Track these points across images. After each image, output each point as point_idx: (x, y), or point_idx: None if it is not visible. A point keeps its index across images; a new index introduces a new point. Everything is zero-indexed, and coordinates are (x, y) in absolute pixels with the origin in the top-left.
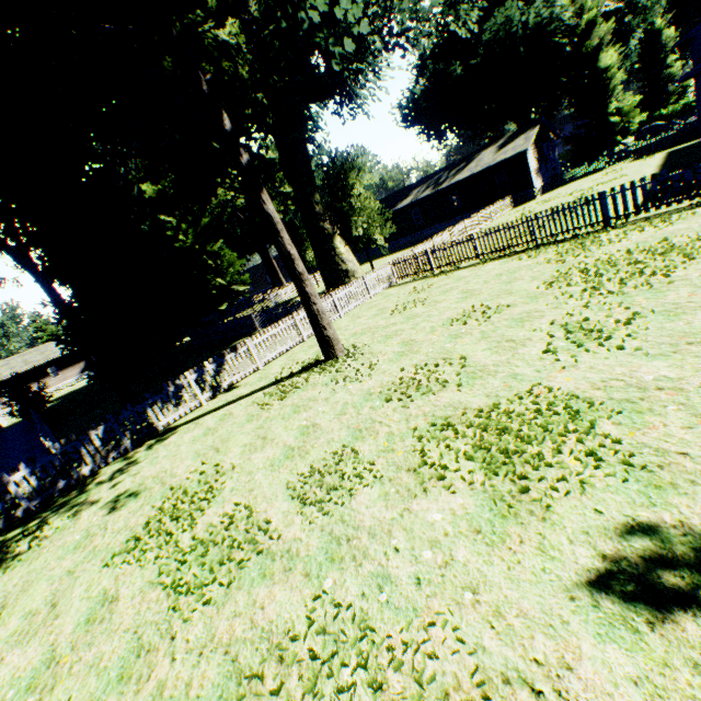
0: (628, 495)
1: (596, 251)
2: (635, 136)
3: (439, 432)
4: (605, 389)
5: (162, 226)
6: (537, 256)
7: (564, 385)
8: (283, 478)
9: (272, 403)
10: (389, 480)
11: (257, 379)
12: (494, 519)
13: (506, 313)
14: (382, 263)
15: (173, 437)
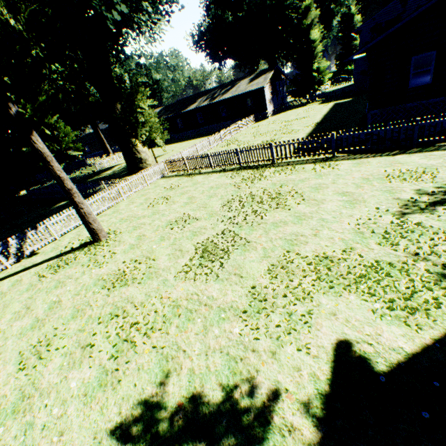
0: (151, 375)
1: (256, 184)
2: (331, 82)
3: (111, 320)
4: (189, 300)
5: None
6: (235, 177)
7: (178, 293)
8: (21, 345)
9: (47, 276)
10: (70, 354)
11: (51, 249)
12: (96, 387)
13: (193, 225)
14: (173, 149)
15: None
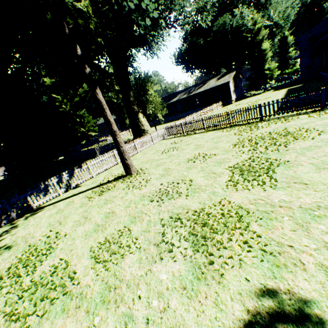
0: (263, 270)
1: (256, 131)
2: (275, 80)
3: (173, 222)
4: (255, 204)
5: (54, 99)
6: (230, 131)
7: (236, 200)
8: (89, 243)
9: (94, 197)
10: (144, 250)
11: (91, 182)
12: (194, 280)
13: (214, 158)
14: (162, 127)
15: (40, 213)
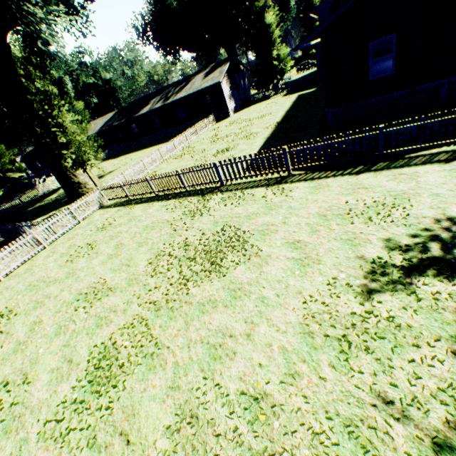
0: None
1: (196, 221)
2: (297, 69)
3: None
4: None
5: None
6: (176, 209)
7: None
8: None
9: None
10: None
11: None
12: None
13: (103, 303)
14: (127, 162)
15: None
